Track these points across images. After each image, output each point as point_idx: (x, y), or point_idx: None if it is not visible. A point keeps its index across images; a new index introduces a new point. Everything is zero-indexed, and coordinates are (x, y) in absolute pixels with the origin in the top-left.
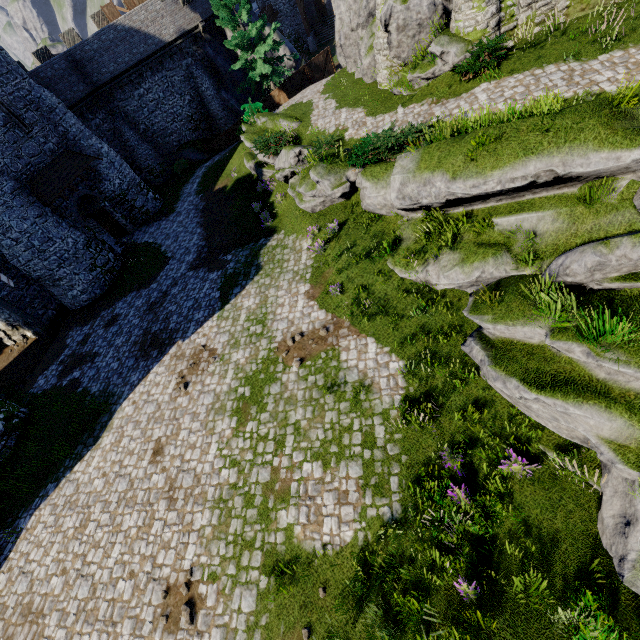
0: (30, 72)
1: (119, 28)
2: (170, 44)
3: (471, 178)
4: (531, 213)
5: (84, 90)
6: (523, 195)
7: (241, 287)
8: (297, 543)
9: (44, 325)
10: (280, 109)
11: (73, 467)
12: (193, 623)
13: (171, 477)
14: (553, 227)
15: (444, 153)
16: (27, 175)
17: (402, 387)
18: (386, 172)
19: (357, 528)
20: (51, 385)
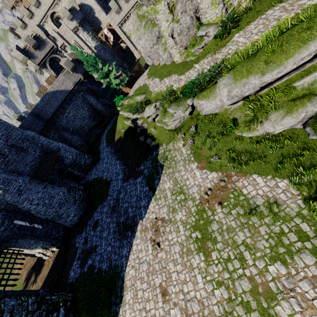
0: (19, 127)
1: (49, 93)
2: (72, 90)
3: (275, 69)
4: None
5: (42, 124)
6: (304, 66)
7: (158, 179)
8: None
9: (61, 241)
10: (130, 94)
11: None
12: None
13: (183, 308)
14: None
15: (248, 66)
16: (32, 171)
17: (297, 194)
18: (211, 92)
19: None
20: (78, 274)
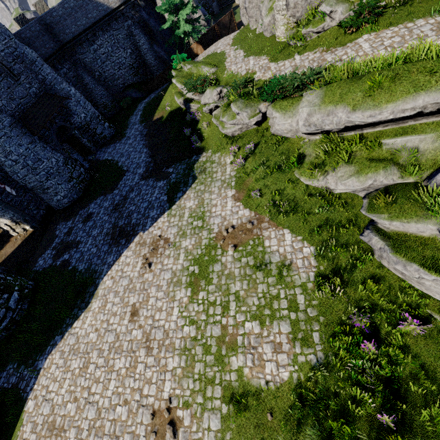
0: (14, 34)
1: None
2: (115, 10)
3: (369, 110)
4: (414, 136)
5: (54, 47)
6: (406, 122)
7: (183, 192)
8: (247, 380)
9: (38, 221)
10: (199, 58)
11: (72, 324)
12: (175, 437)
13: (146, 332)
14: (432, 146)
15: (345, 90)
16: (19, 112)
17: (314, 266)
18: (292, 105)
19: (291, 370)
20: (48, 264)
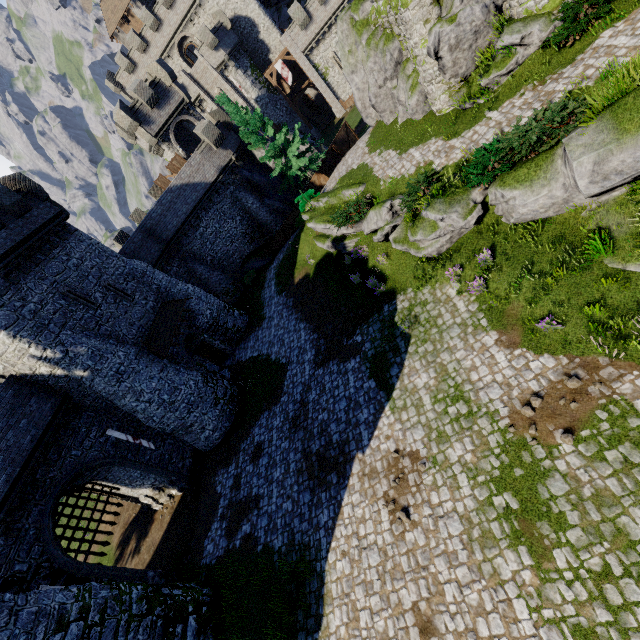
0: (119, 253)
1: (173, 189)
2: (214, 183)
3: None
4: None
5: (159, 249)
6: None
7: (398, 365)
8: None
9: (187, 478)
10: (329, 187)
11: None
12: None
13: None
14: None
15: None
16: (141, 337)
17: None
18: (539, 168)
19: None
20: (223, 549)
